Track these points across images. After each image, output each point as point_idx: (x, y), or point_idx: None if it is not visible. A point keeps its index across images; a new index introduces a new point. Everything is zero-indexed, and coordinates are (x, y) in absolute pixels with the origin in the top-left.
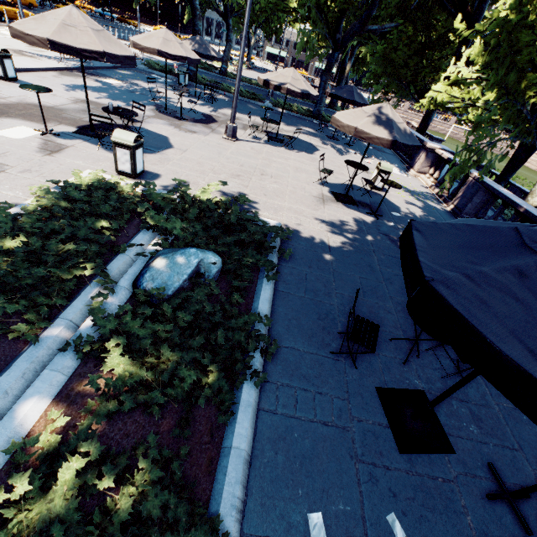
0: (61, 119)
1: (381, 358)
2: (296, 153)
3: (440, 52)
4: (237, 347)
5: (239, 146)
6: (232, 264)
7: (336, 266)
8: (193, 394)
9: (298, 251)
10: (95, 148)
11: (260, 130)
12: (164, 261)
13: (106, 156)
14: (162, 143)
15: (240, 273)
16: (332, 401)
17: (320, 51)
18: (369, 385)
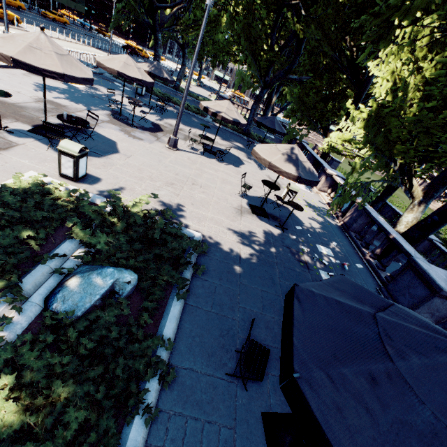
0: (19, 116)
1: (270, 378)
2: (225, 165)
3: (340, 102)
4: (136, 376)
5: (178, 155)
6: (147, 282)
7: (243, 278)
8: (77, 439)
9: (212, 262)
10: (45, 147)
11: (198, 142)
12: (79, 281)
13: (54, 157)
14: (109, 148)
15: (153, 291)
16: (220, 431)
17: (254, 84)
18: (256, 410)
